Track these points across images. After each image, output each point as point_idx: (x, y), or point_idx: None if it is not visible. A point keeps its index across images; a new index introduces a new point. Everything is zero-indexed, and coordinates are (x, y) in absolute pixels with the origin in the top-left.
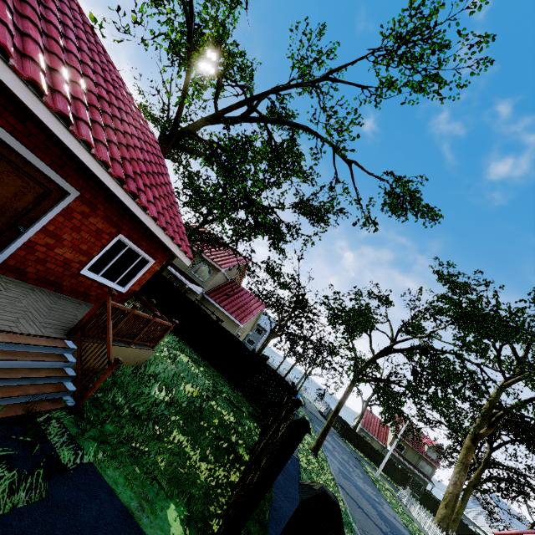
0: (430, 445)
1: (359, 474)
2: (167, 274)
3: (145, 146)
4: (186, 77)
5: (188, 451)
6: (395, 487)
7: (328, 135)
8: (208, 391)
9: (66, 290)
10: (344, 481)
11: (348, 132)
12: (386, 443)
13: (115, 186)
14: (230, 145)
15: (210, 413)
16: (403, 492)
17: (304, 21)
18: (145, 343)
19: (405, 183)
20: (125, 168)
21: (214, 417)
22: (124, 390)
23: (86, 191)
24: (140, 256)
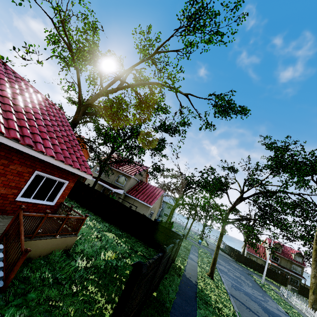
0: (295, 253)
1: (249, 283)
2: (102, 187)
3: (50, 117)
4: (77, 75)
5: (97, 298)
6: (279, 287)
7: (163, 83)
8: (125, 253)
9: (10, 212)
10: (235, 291)
11: (176, 78)
12: (266, 258)
13: (14, 144)
14: (110, 104)
15: (123, 267)
16: (283, 289)
17: (139, 27)
18: (67, 233)
19: (223, 97)
20: (23, 132)
21: (127, 269)
22: (53, 267)
23: (0, 151)
24: (57, 181)
